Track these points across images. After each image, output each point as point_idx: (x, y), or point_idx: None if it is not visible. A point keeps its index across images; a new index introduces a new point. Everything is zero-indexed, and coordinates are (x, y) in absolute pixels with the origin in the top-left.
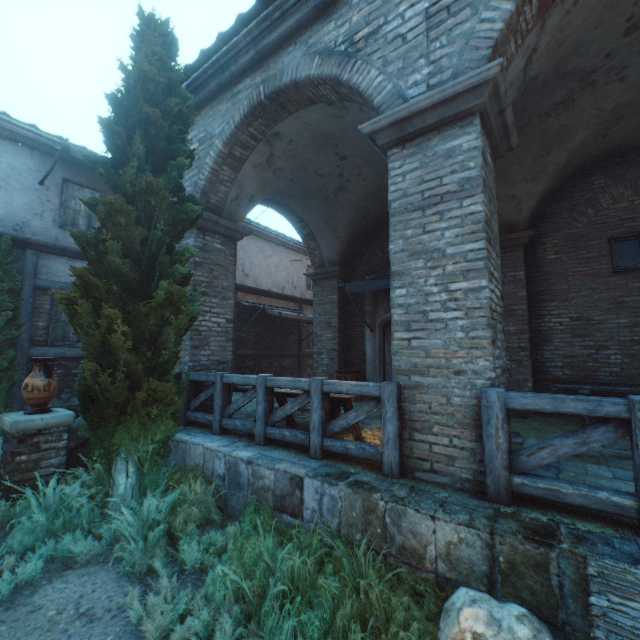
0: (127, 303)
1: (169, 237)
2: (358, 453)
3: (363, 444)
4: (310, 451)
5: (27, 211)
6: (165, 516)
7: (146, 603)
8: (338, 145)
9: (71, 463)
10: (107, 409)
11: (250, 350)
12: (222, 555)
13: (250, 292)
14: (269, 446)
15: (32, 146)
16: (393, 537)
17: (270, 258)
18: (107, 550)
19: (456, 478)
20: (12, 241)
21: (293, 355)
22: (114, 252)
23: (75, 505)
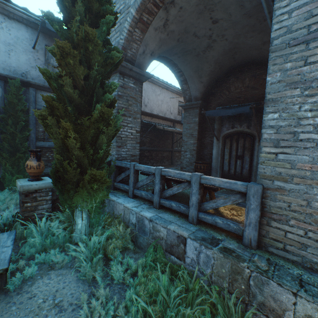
0: (77, 119)
1: (101, 76)
2: (224, 226)
3: (228, 221)
4: (189, 218)
5: (27, 65)
6: (103, 244)
7: (91, 302)
8: (213, 10)
9: (54, 207)
10: (68, 183)
11: (146, 147)
12: (135, 276)
13: (147, 115)
14: (161, 210)
15: (26, 24)
16: (255, 295)
17: (158, 96)
18: (72, 259)
19: (306, 260)
20: (21, 82)
21: (168, 150)
22: (67, 85)
23: (55, 232)
